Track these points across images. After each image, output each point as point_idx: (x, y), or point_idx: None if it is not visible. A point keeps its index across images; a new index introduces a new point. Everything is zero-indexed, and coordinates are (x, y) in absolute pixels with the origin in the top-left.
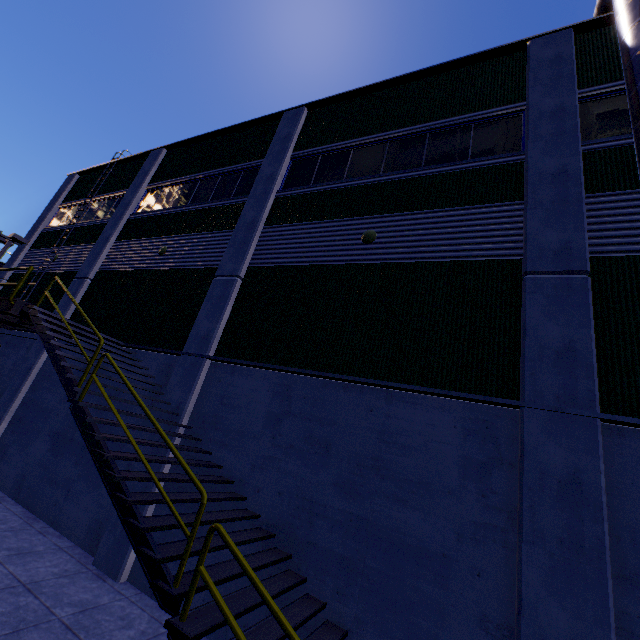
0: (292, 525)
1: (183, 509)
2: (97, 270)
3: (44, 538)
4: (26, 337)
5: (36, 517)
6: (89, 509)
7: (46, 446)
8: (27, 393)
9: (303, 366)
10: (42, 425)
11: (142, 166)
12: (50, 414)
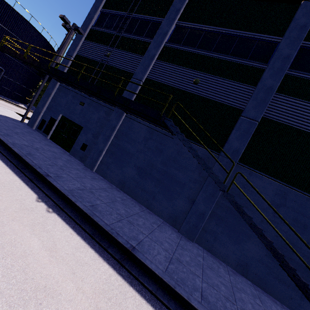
0: (282, 249)
1: (222, 225)
2: (146, 77)
3: (153, 216)
4: (102, 105)
5: (137, 202)
6: (168, 208)
7: (134, 171)
8: (113, 139)
9: (295, 186)
10: (128, 160)
11: (173, 2)
12: (132, 156)
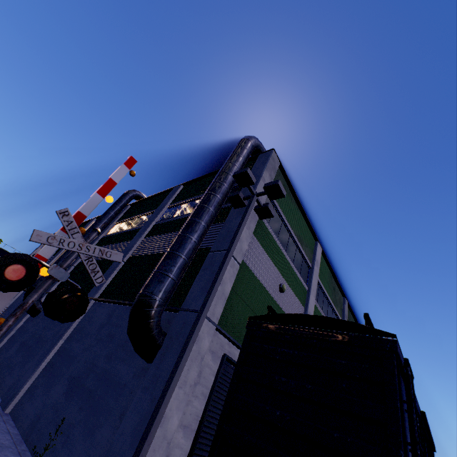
0: None
1: None
2: None
3: None
4: None
5: None
6: None
7: None
8: None
9: None
10: None
11: None
12: None
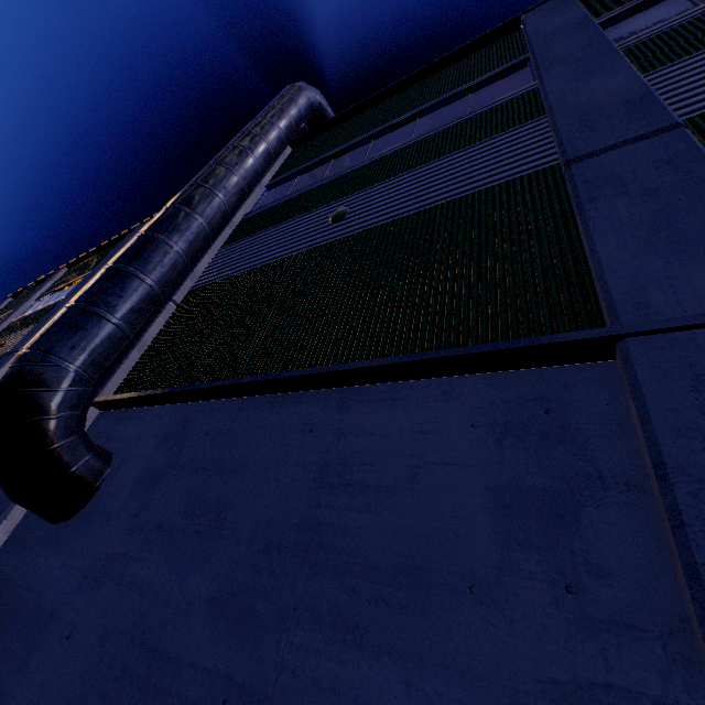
0: None
1: None
2: None
3: None
4: None
5: None
6: None
7: None
8: None
9: None
10: None
11: (44, 282)
12: None
